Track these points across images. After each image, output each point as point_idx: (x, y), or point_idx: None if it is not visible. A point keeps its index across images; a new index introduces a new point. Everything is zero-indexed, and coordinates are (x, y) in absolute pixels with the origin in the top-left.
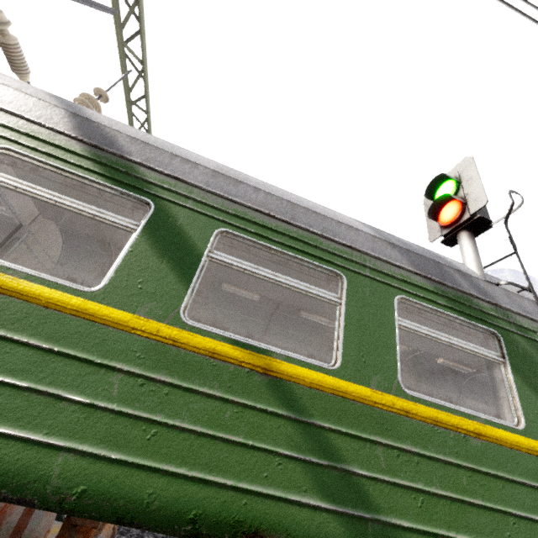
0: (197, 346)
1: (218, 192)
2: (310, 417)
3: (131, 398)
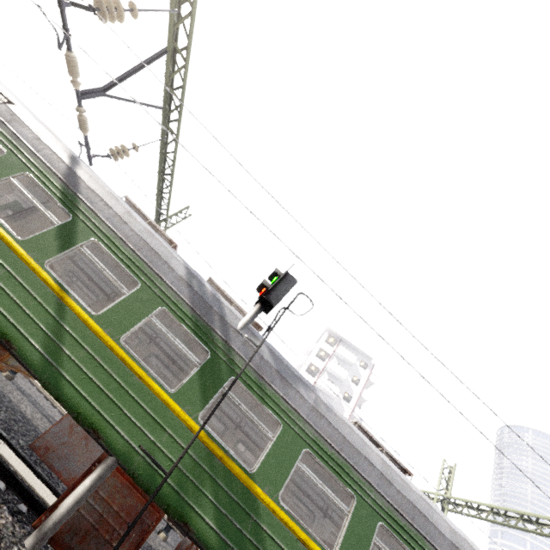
0: (41, 276)
1: (108, 224)
2: (65, 324)
3: (3, 279)
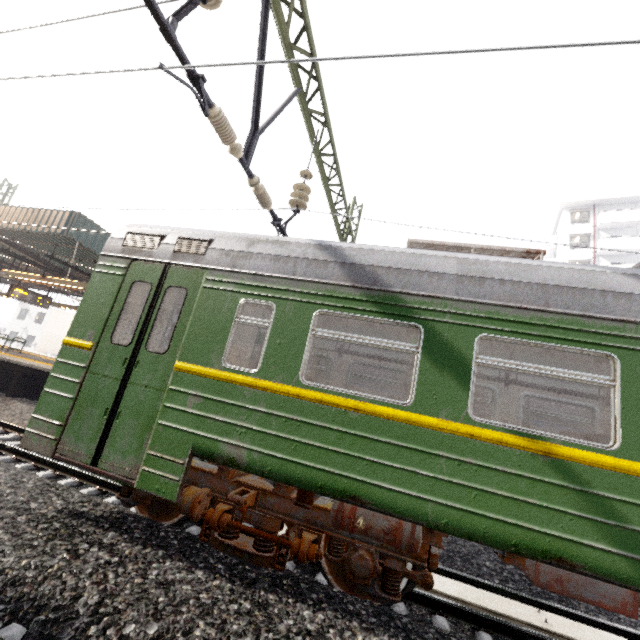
0: (487, 438)
1: (468, 299)
2: (593, 489)
3: (454, 473)
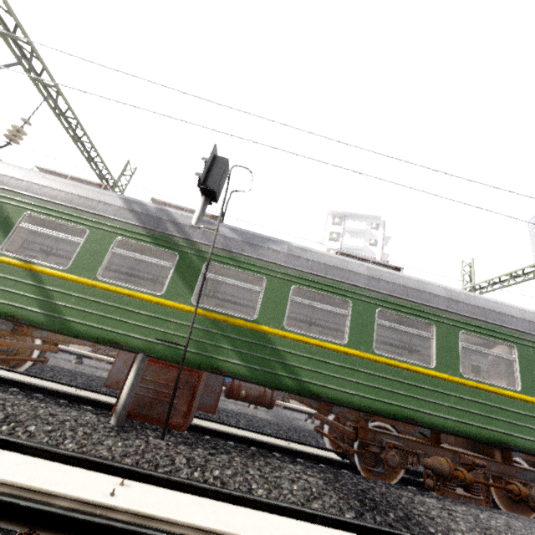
0: (3, 261)
1: (30, 195)
2: (46, 286)
3: None
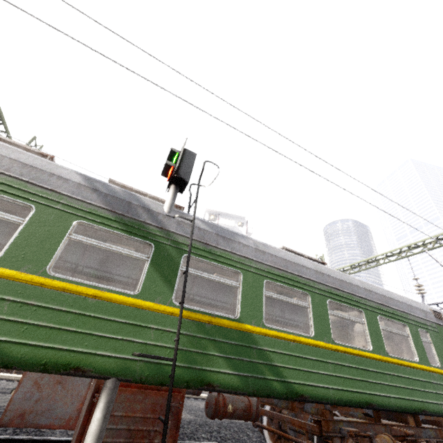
0: None
1: None
2: None
3: None
